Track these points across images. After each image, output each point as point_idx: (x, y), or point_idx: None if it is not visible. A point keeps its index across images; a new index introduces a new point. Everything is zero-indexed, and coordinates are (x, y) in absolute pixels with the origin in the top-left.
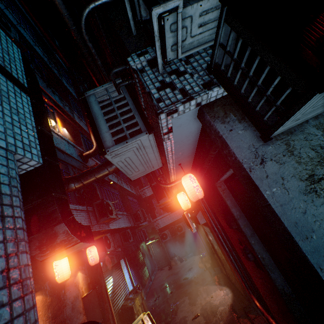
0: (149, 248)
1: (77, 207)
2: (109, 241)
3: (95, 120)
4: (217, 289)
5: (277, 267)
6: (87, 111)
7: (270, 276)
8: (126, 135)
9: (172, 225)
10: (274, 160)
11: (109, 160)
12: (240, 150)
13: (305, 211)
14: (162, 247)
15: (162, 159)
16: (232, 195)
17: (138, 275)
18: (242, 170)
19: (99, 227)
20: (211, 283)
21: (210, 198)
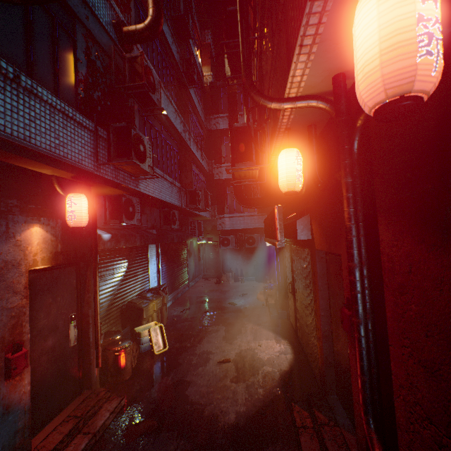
0: (200, 248)
1: (70, 111)
2: (133, 210)
3: None
4: (272, 338)
5: None
6: None
7: None
8: None
9: (242, 232)
10: None
11: None
12: None
13: None
14: (218, 254)
15: None
16: None
17: (172, 274)
18: None
19: (117, 177)
20: (266, 326)
21: (399, 155)
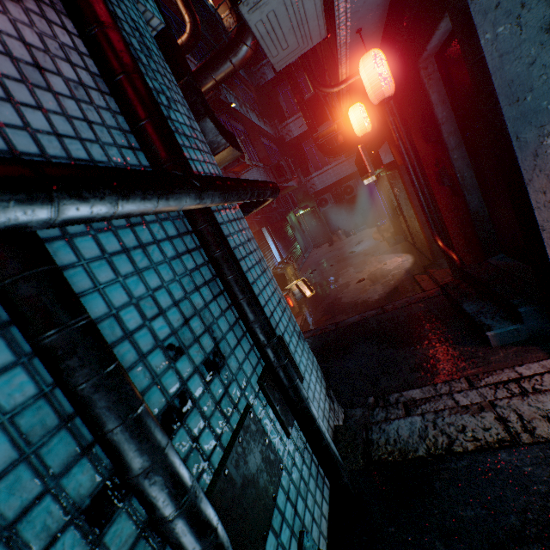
0: (299, 221)
1: None
2: None
3: None
4: (394, 257)
5: (479, 186)
6: None
7: (465, 199)
8: None
9: (336, 186)
10: None
11: (245, 19)
12: None
13: (533, 62)
14: (319, 220)
15: None
16: (442, 83)
17: (288, 250)
18: (459, 1)
19: None
20: (387, 253)
21: (405, 102)
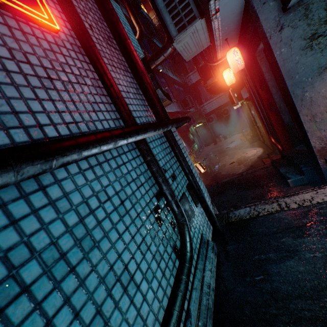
0: (196, 131)
1: None
2: None
3: (161, 14)
4: (252, 149)
5: (288, 111)
6: (154, 6)
7: (281, 117)
8: (185, 23)
9: (218, 110)
10: (290, 26)
11: (174, 47)
12: (267, 22)
13: (297, 62)
14: (208, 129)
15: (209, 36)
16: (267, 62)
17: (190, 147)
18: (264, 39)
19: None
20: (248, 147)
21: (251, 69)
